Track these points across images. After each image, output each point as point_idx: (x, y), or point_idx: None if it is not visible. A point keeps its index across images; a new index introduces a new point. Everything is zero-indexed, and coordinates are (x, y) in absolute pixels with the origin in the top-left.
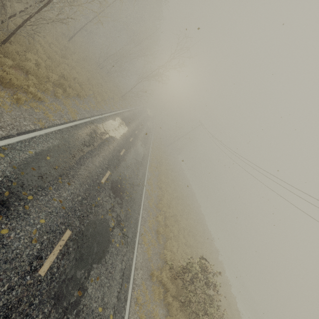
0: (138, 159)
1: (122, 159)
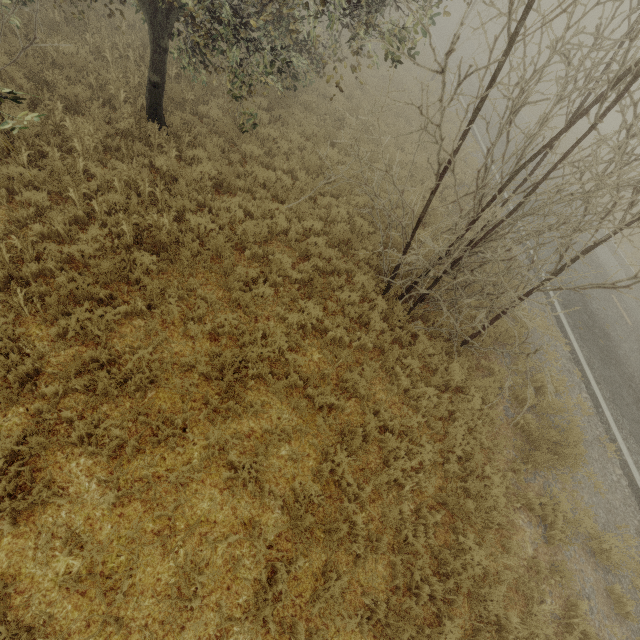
0: (622, 277)
1: None
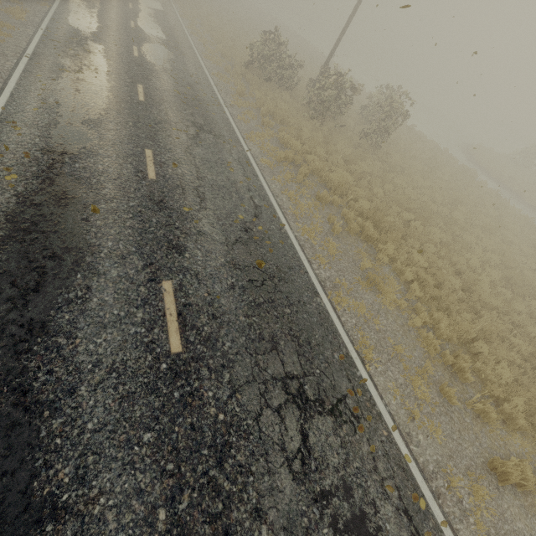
0: (157, 9)
1: (136, 12)
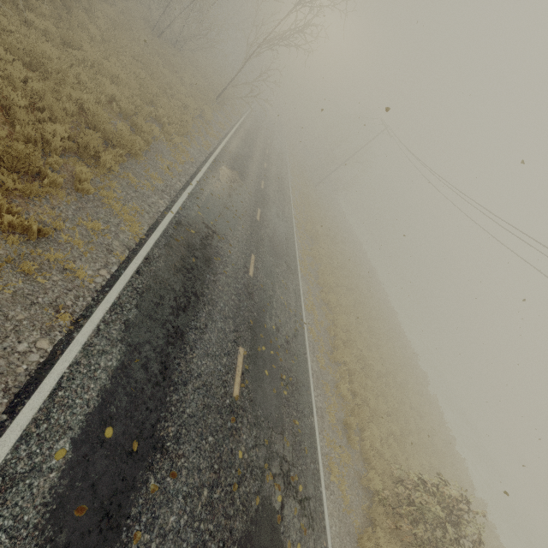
0: (281, 259)
1: (255, 288)
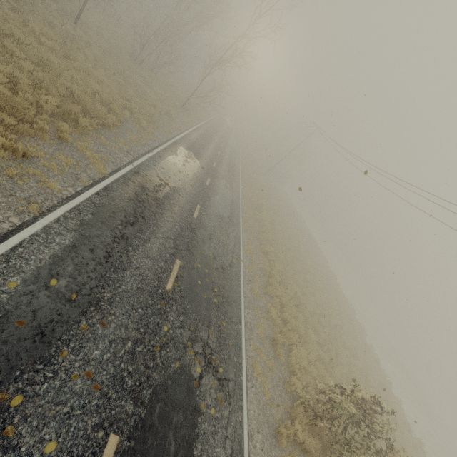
0: (224, 214)
1: (198, 226)
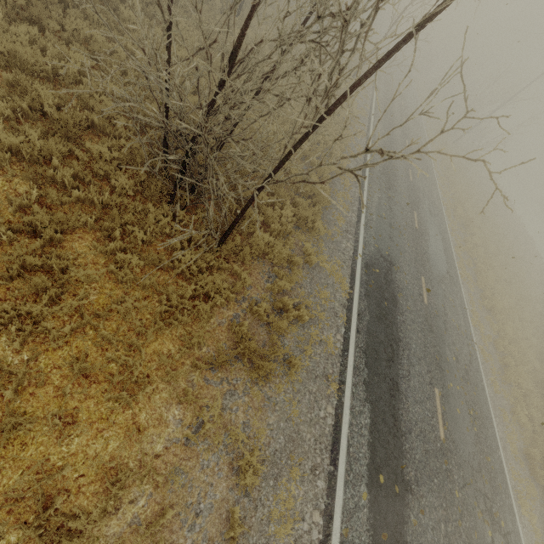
0: (443, 270)
1: (432, 317)
